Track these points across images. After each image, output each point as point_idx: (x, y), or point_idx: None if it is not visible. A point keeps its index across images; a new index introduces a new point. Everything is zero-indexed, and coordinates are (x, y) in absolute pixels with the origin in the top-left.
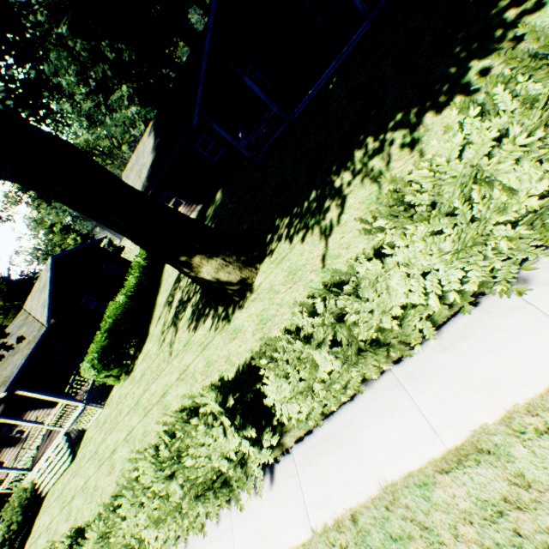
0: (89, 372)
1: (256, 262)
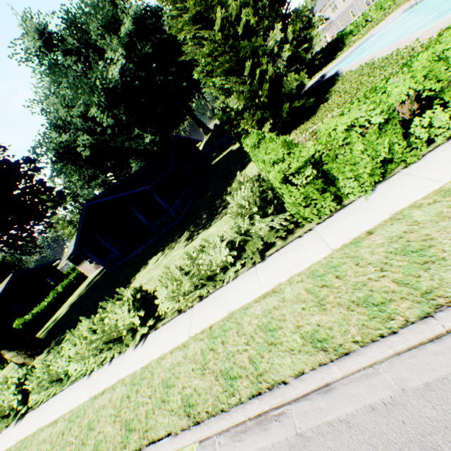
0: None
1: (36, 355)
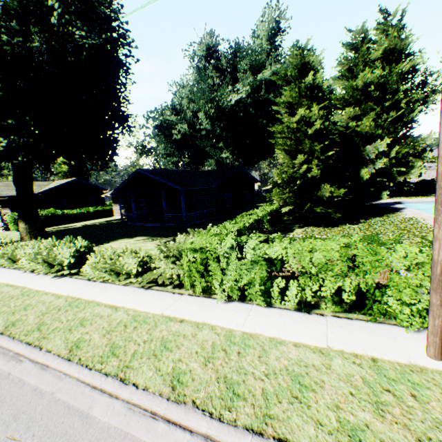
0: (10, 217)
1: (34, 238)
